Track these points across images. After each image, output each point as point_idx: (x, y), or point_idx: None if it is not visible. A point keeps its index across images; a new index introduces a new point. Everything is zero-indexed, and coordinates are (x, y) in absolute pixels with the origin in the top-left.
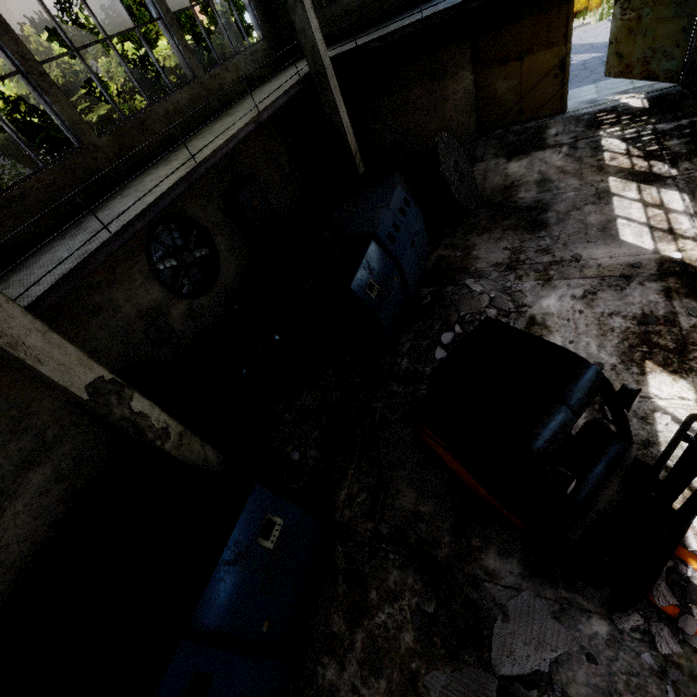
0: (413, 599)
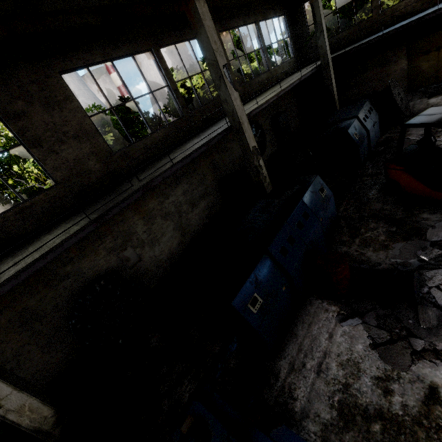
0: (383, 229)
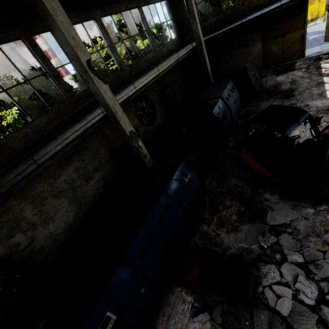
0: (236, 208)
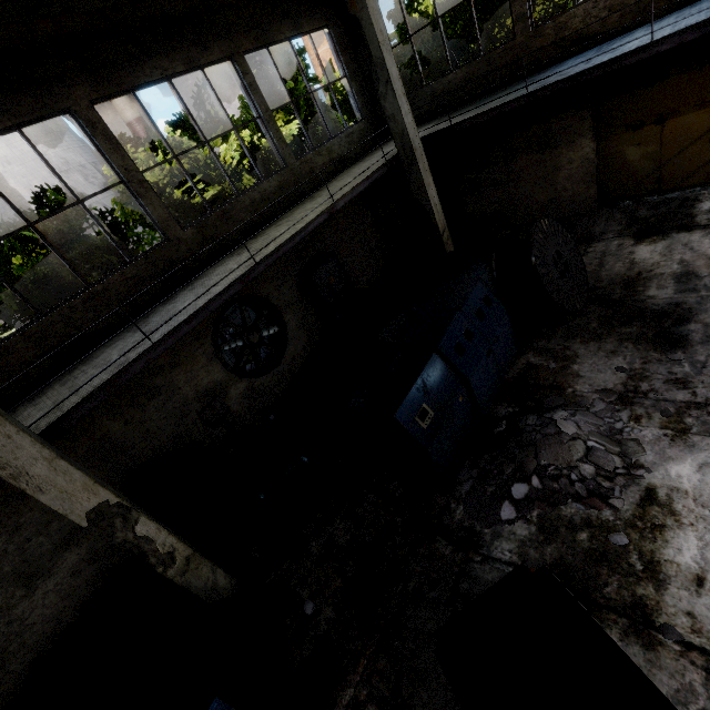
0: None
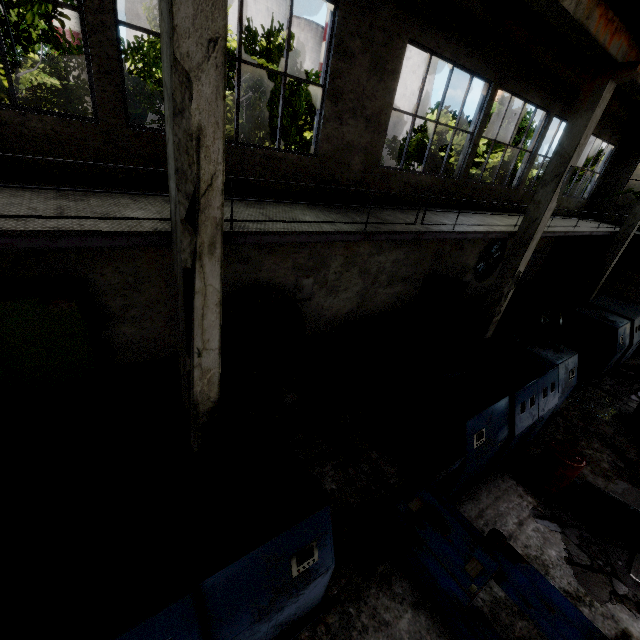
0: (609, 457)
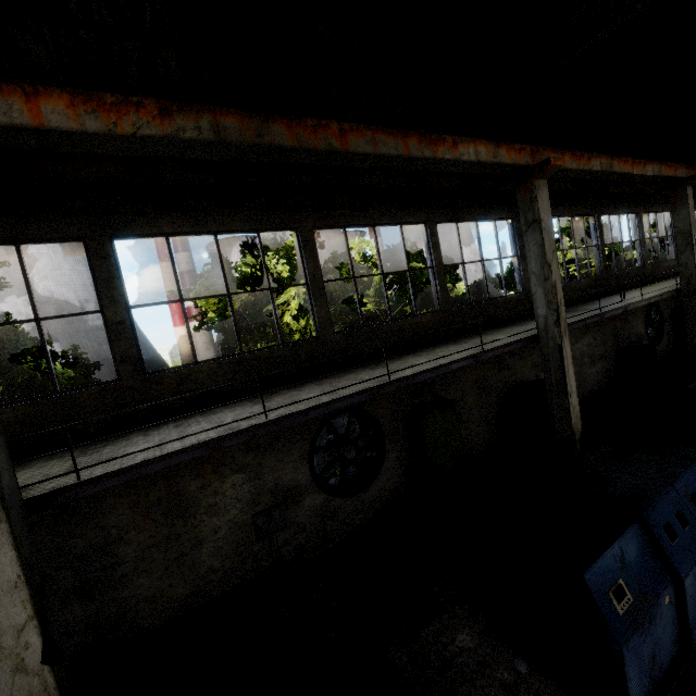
0: None
